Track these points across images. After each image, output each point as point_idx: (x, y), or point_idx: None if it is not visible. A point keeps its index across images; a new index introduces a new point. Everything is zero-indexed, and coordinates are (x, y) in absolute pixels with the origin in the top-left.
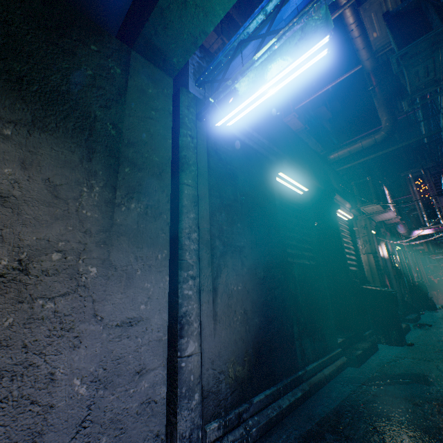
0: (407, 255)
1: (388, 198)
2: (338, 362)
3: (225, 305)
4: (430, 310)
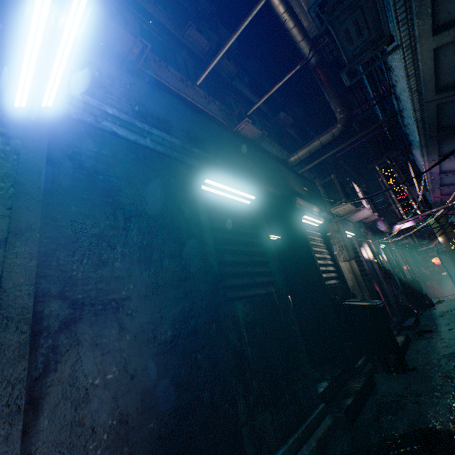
0: (394, 252)
1: (360, 195)
2: (321, 429)
3: (63, 427)
4: (428, 307)
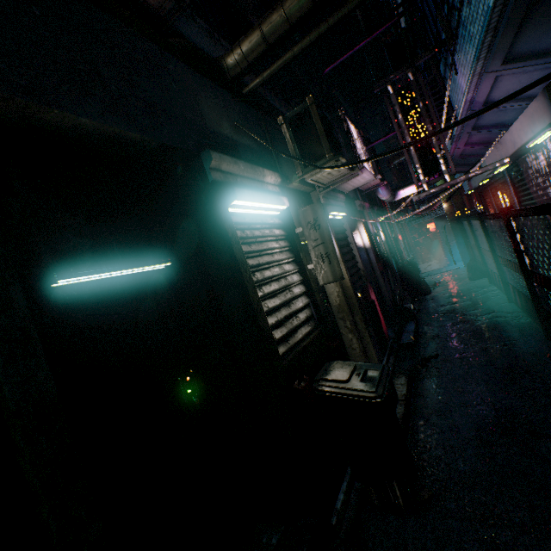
0: (392, 224)
1: (359, 145)
2: None
3: None
4: (425, 295)
